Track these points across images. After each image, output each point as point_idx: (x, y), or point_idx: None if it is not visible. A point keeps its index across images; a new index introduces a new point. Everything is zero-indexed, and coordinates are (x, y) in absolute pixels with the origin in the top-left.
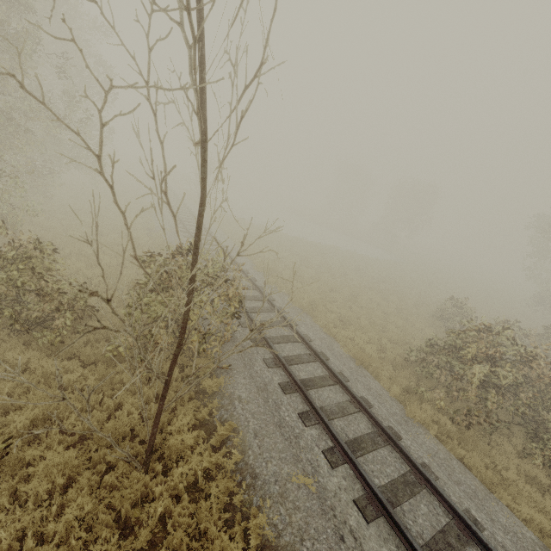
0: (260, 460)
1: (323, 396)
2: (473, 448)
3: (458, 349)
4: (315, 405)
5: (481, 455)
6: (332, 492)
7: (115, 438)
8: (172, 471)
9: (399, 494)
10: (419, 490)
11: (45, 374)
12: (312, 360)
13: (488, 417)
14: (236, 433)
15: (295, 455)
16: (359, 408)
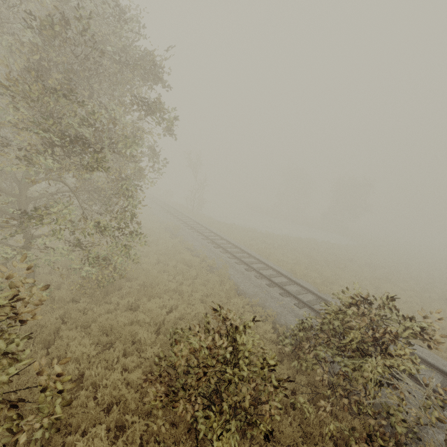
0: None
1: None
2: None
3: None
4: None
5: None
6: None
7: None
8: None
9: None
10: None
11: None
12: None
13: None
14: None
15: None
16: None
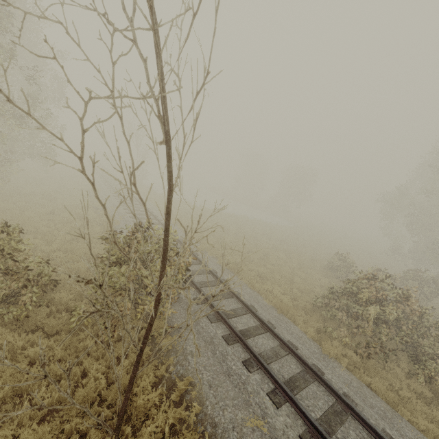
0: (217, 409)
1: (258, 343)
2: (375, 375)
3: (353, 294)
4: (255, 352)
5: (381, 379)
6: (281, 431)
7: (84, 406)
8: (141, 431)
9: (332, 424)
10: (346, 418)
11: (11, 350)
12: (245, 312)
13: (382, 348)
14: (193, 386)
15: (245, 400)
16: (288, 351)
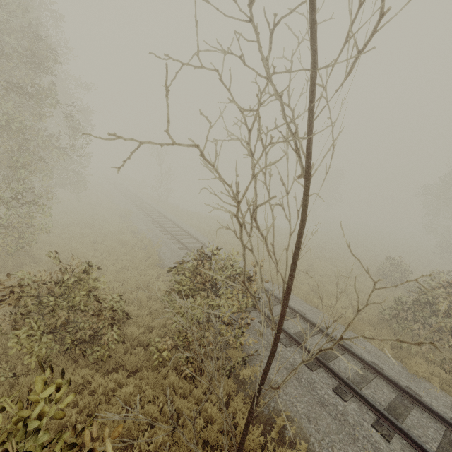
0: (325, 446)
1: (341, 367)
2: None
3: (429, 304)
4: (344, 378)
5: None
6: None
7: (189, 450)
8: None
9: None
10: None
11: (103, 392)
12: (315, 333)
13: None
14: (290, 421)
15: (350, 433)
16: (375, 373)
